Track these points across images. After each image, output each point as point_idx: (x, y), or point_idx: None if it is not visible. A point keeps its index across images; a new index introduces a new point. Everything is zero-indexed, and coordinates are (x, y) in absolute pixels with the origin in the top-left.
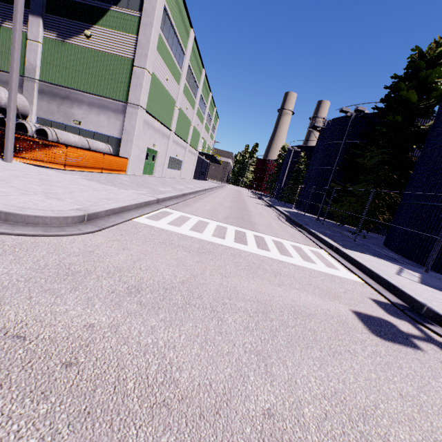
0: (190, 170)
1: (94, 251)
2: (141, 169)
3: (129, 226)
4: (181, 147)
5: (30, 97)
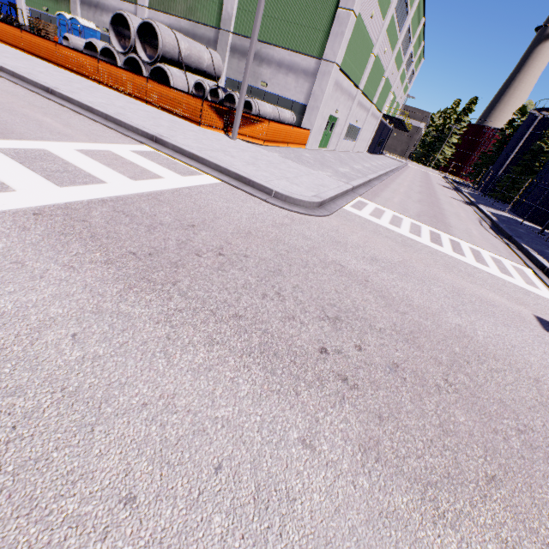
0: (366, 140)
1: (338, 230)
2: (318, 142)
3: (344, 213)
4: (364, 110)
5: (222, 54)
